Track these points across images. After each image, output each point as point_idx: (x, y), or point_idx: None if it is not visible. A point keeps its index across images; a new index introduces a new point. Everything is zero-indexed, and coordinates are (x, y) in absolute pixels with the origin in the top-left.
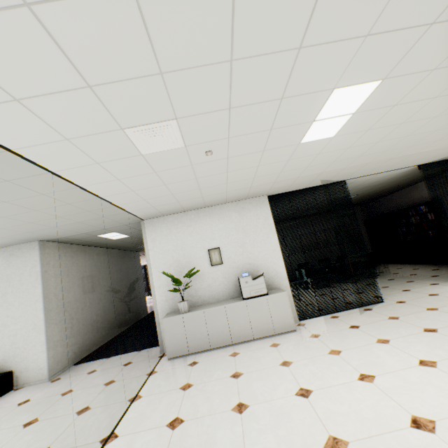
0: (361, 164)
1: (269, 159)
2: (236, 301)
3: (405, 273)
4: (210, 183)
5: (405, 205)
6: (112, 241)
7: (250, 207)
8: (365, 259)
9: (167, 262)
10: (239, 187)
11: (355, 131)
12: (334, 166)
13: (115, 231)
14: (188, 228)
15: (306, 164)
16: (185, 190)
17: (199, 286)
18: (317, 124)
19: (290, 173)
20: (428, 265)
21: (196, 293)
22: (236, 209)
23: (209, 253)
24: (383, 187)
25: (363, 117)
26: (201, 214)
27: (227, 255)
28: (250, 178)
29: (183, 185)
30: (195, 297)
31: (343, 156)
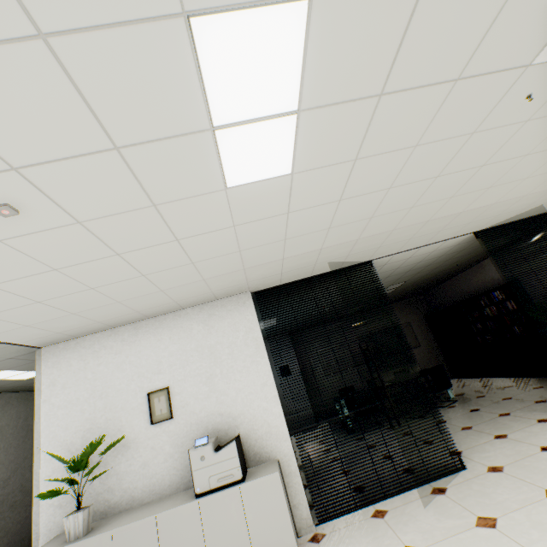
0: (382, 231)
1: (189, 225)
2: (183, 501)
3: (495, 395)
4: (103, 276)
5: (474, 291)
6: (23, 381)
7: (223, 312)
8: (432, 376)
9: (72, 422)
10: (182, 282)
11: (332, 162)
12: (338, 237)
13: (5, 368)
14: (117, 356)
15: (278, 233)
16: (61, 293)
17: (127, 468)
18: (229, 137)
19: (263, 253)
20: (526, 379)
21: (119, 484)
22: (201, 317)
23: (150, 398)
24: (436, 269)
25: (327, 124)
26: (141, 330)
27: (181, 400)
28: (185, 263)
29: (43, 284)
30: (117, 491)
31: (340, 217)
